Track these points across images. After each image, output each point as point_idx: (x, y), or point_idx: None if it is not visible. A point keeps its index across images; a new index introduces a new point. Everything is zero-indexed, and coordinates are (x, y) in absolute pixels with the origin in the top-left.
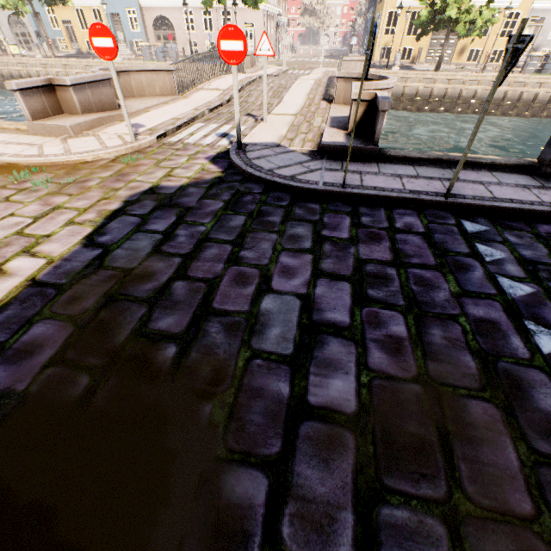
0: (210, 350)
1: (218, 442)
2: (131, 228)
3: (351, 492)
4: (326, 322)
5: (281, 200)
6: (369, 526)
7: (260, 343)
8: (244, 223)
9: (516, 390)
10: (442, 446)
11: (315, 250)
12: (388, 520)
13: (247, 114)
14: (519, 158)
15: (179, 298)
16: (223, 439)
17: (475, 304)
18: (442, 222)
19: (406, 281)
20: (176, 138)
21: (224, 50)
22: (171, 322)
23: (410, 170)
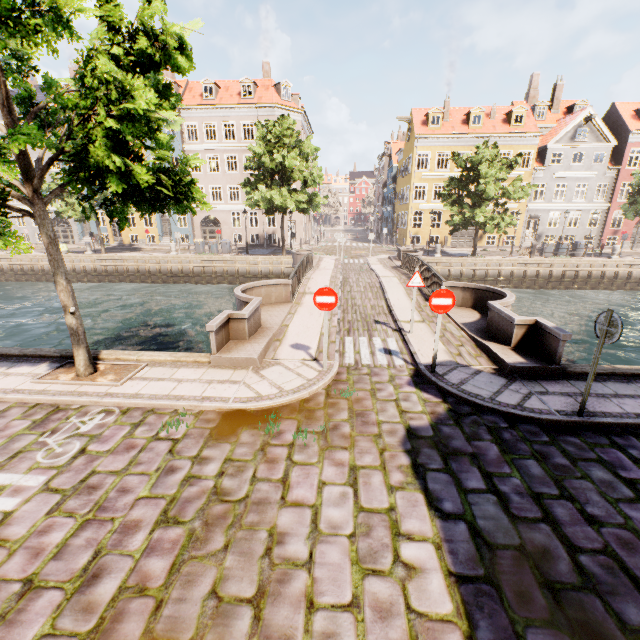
0: None
1: None
2: (454, 488)
3: None
4: None
5: (538, 434)
6: None
7: None
8: (542, 469)
9: None
10: None
11: None
12: None
13: (376, 322)
14: None
15: (606, 578)
16: None
17: None
18: None
19: None
20: (349, 358)
21: (434, 304)
22: (638, 612)
23: (604, 388)
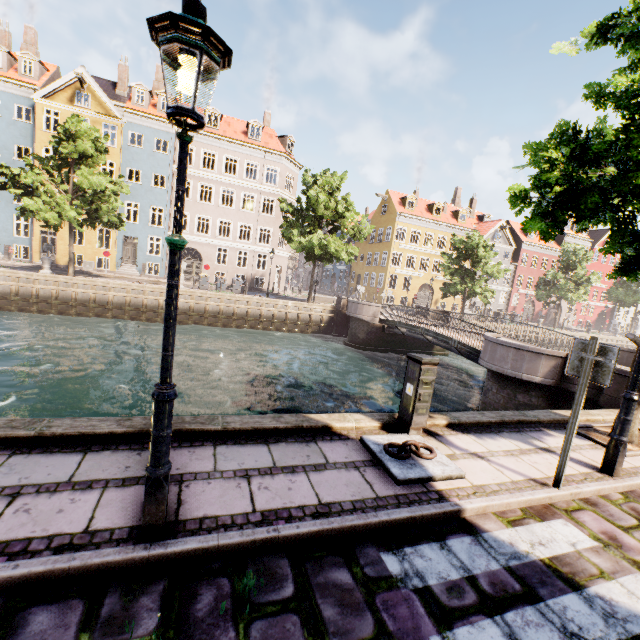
0: None
1: None
2: None
3: None
4: None
5: None
6: None
7: None
8: None
9: None
10: None
11: None
12: None
13: None
14: None
15: None
16: None
17: None
18: None
19: None
20: None
21: None
22: None
23: None
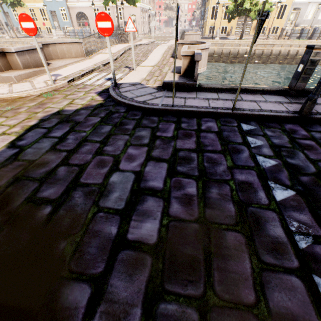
0: (72, 208)
1: (64, 267)
2: (40, 135)
3: (143, 295)
4: (148, 187)
5: (136, 115)
6: (150, 316)
7: (104, 202)
8: (110, 130)
9: (257, 224)
10: (205, 261)
11: (150, 144)
12: (163, 312)
13: (125, 67)
14: (279, 86)
15: (60, 177)
16: (68, 265)
17: (241, 172)
18: (229, 125)
19: (202, 161)
20: (80, 81)
21: (100, 27)
22: (52, 192)
23: (214, 95)
